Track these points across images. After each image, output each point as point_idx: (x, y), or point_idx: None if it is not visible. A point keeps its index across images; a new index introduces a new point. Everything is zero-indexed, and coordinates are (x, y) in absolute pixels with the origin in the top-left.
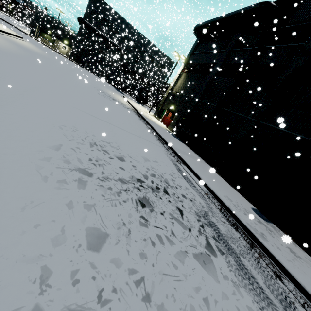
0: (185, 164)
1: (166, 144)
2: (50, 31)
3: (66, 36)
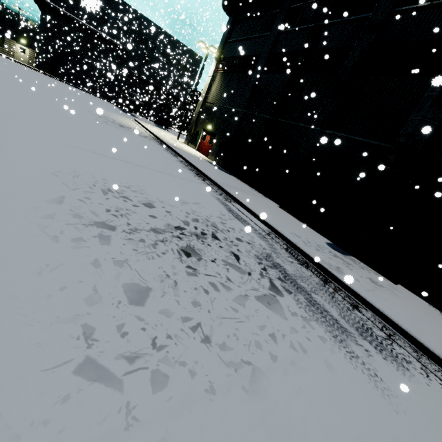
0: (238, 202)
1: (209, 180)
2: None
3: (21, 30)
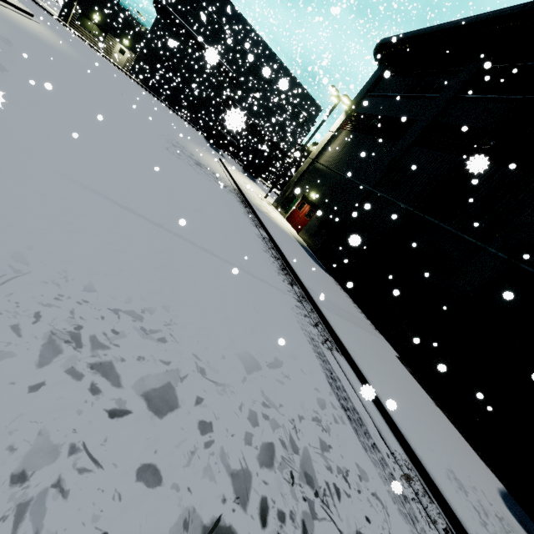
0: (343, 351)
1: (299, 284)
2: (98, 18)
3: (128, 31)
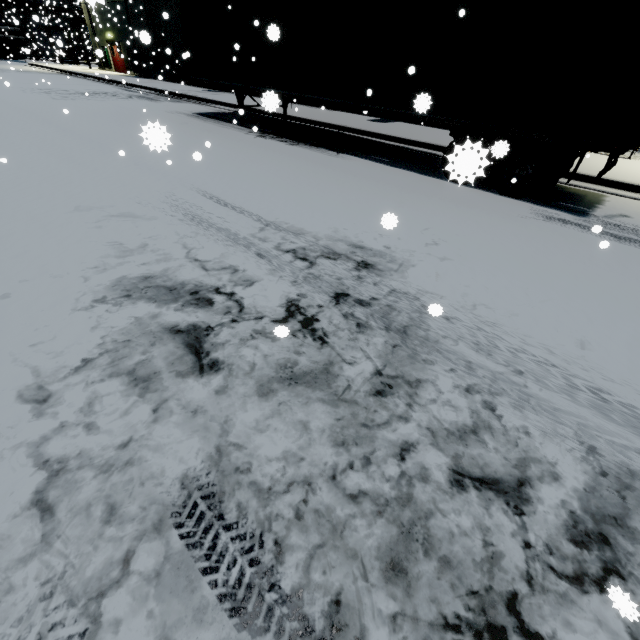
0: (136, 87)
1: (117, 83)
2: None
3: None
